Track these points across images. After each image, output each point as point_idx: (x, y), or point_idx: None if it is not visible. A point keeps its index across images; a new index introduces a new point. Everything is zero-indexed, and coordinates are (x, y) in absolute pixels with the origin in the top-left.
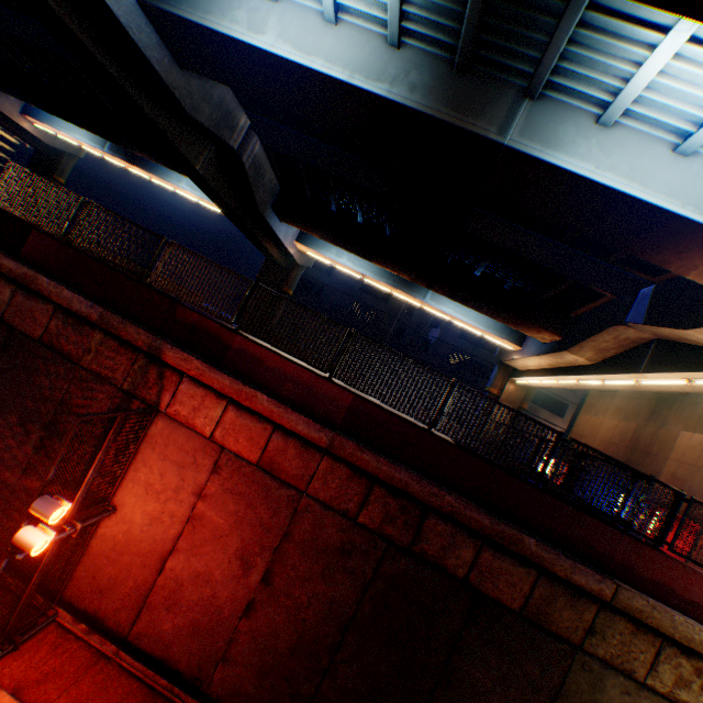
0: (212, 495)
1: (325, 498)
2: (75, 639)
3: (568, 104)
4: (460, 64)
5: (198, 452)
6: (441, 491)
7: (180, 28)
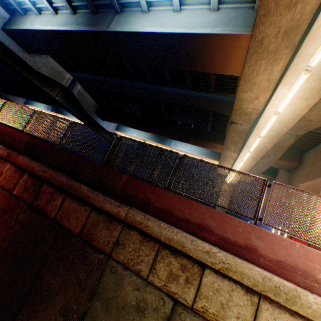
0: None
1: (3, 184)
2: None
3: (133, 11)
4: (92, 10)
5: None
6: (48, 169)
7: (16, 34)
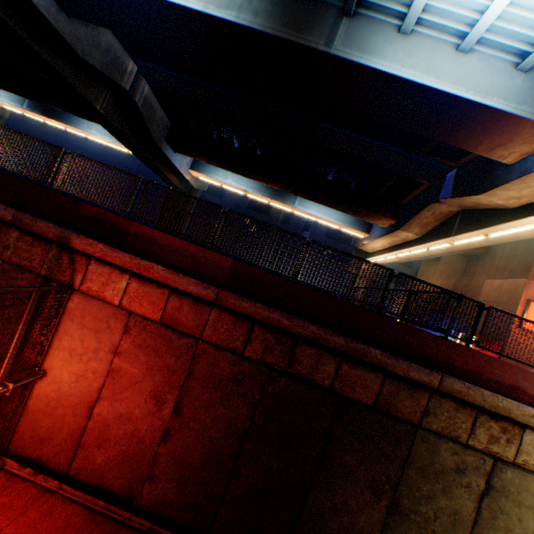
0: (126, 352)
1: (217, 341)
2: (22, 481)
3: (376, 19)
4: None
5: (110, 318)
6: (306, 323)
7: None
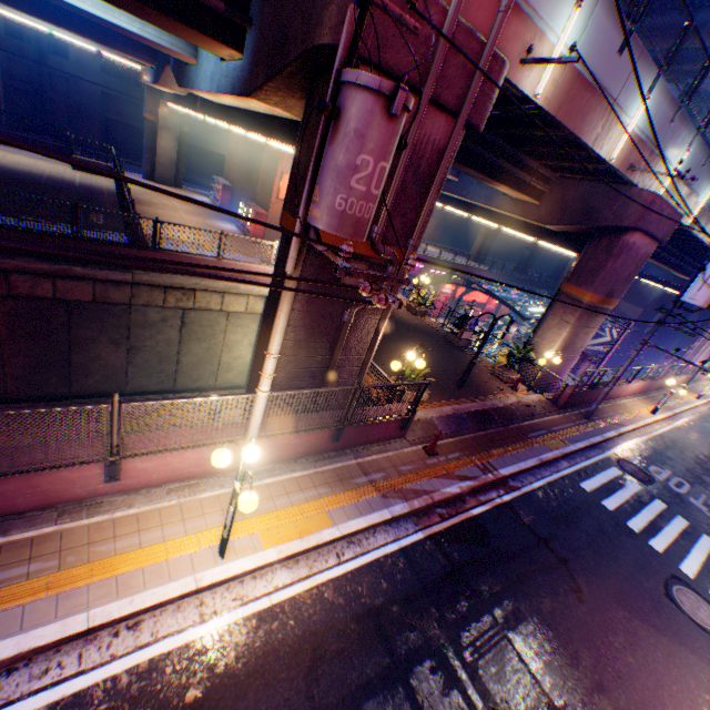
0: None
1: None
2: None
3: None
4: None
5: None
6: (8, 261)
7: None
